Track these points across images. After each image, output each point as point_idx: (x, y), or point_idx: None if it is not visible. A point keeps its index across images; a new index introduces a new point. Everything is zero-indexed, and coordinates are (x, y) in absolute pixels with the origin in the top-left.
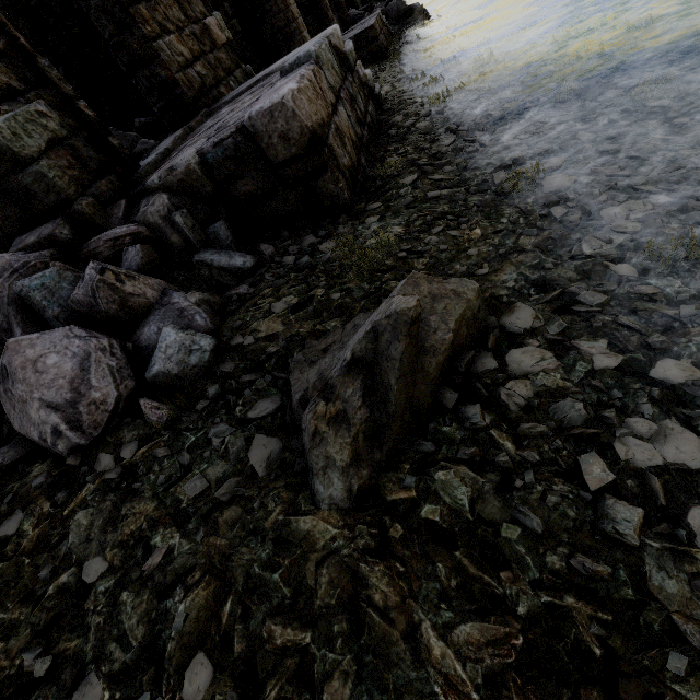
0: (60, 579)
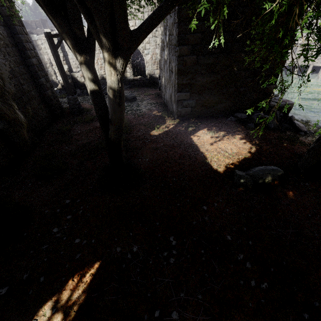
0: None
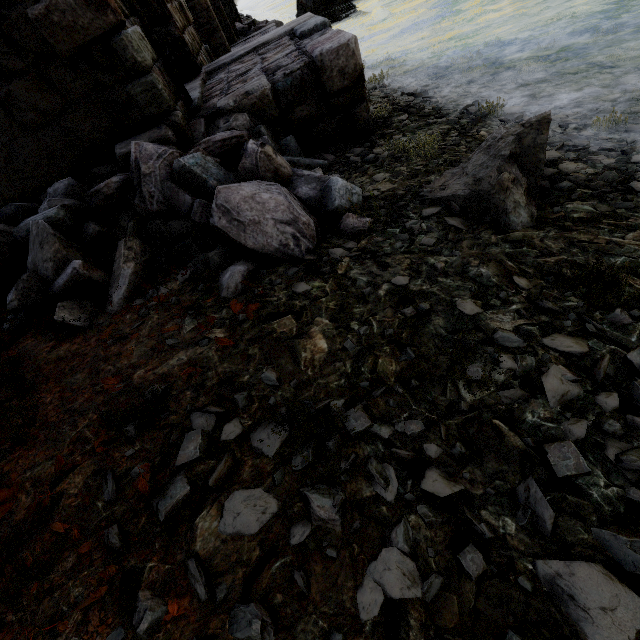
0: (379, 291)
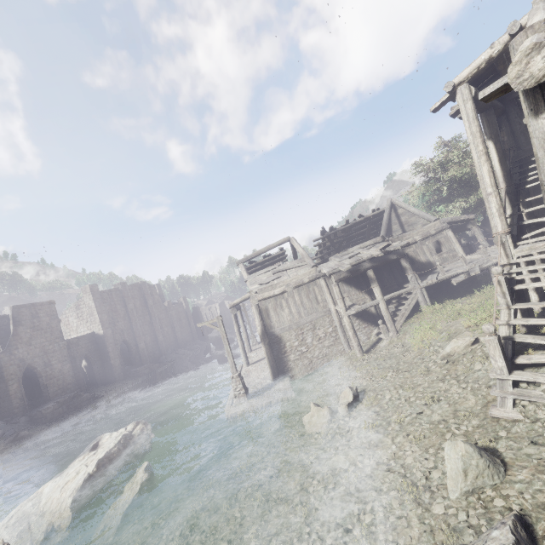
0: None
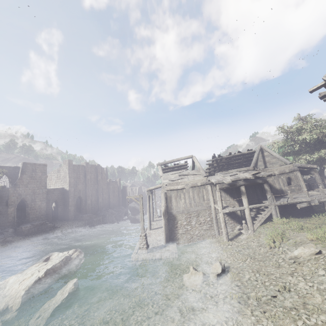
0: None
